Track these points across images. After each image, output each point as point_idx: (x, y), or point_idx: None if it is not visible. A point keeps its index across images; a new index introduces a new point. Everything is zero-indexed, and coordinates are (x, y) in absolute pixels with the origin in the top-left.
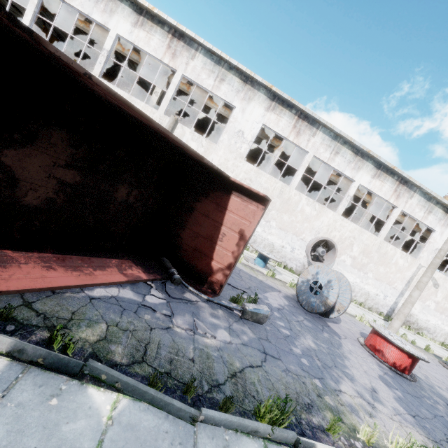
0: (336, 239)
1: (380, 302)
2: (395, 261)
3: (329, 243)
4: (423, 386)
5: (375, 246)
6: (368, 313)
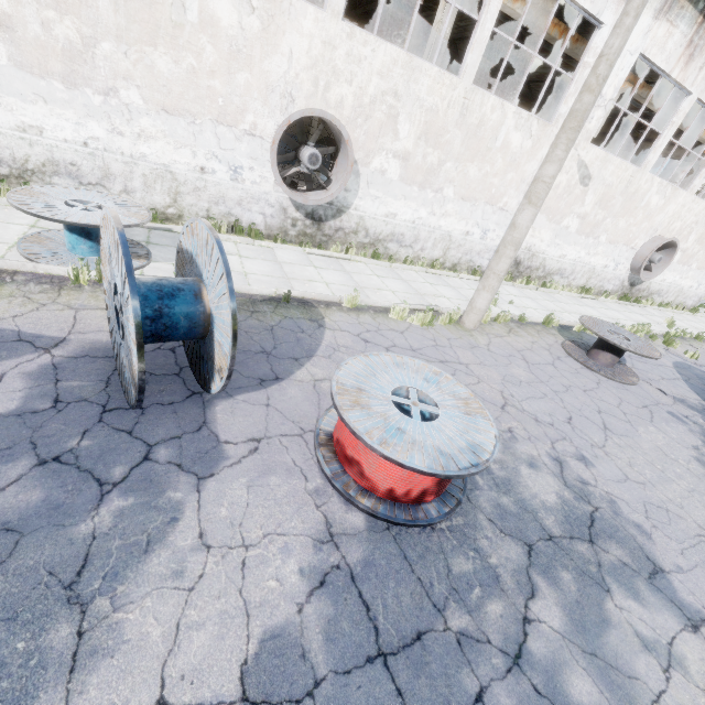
0: (347, 111)
1: (475, 248)
2: (502, 141)
3: (331, 127)
4: (478, 512)
5: (454, 107)
6: (448, 278)
